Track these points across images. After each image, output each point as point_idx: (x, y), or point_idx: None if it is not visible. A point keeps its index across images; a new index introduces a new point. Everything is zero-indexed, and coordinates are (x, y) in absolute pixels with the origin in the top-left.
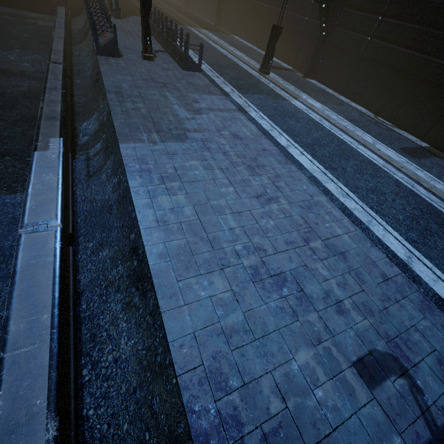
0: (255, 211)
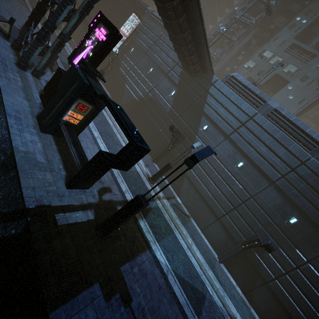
0: (14, 13)
